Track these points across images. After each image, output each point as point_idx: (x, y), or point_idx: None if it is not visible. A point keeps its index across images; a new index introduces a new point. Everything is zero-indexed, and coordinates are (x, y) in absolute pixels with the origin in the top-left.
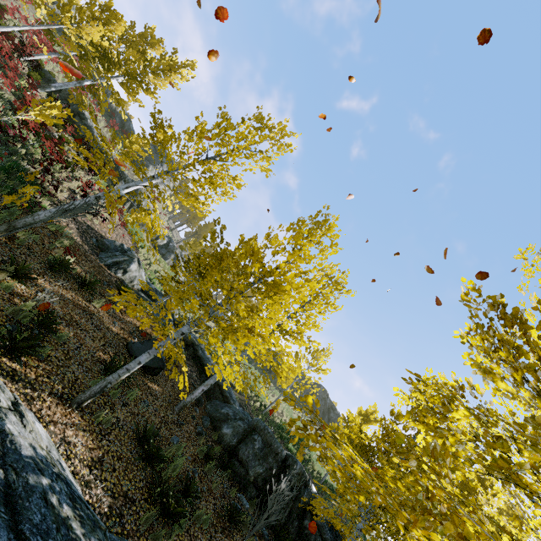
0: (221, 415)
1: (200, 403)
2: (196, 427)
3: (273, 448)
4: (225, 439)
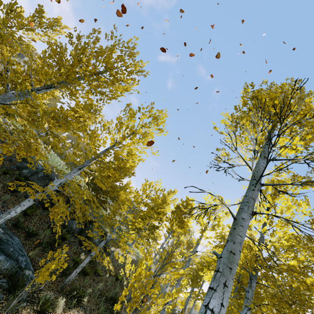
0: (24, 166)
1: (11, 161)
2: (3, 166)
3: (49, 177)
4: (23, 174)
